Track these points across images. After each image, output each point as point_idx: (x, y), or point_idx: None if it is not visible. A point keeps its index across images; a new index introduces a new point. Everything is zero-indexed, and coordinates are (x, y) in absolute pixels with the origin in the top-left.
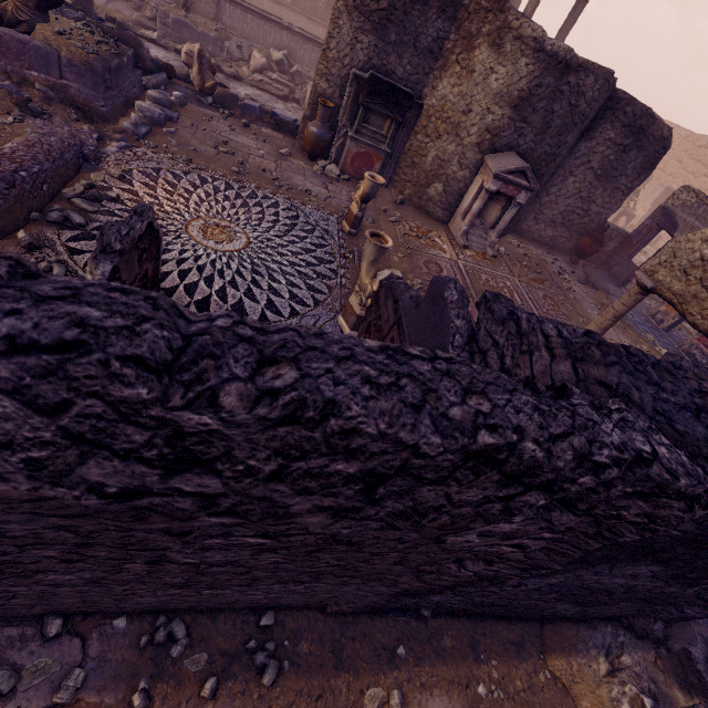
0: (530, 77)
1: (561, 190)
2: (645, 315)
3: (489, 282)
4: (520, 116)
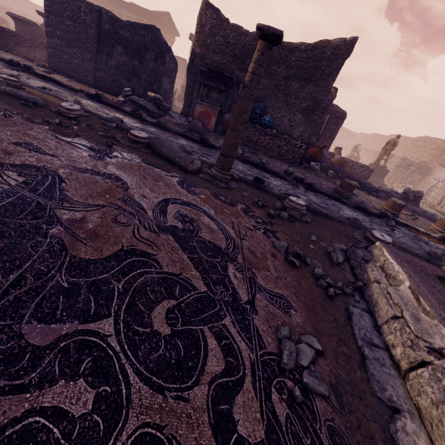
0: None
1: None
2: None
3: None
4: None
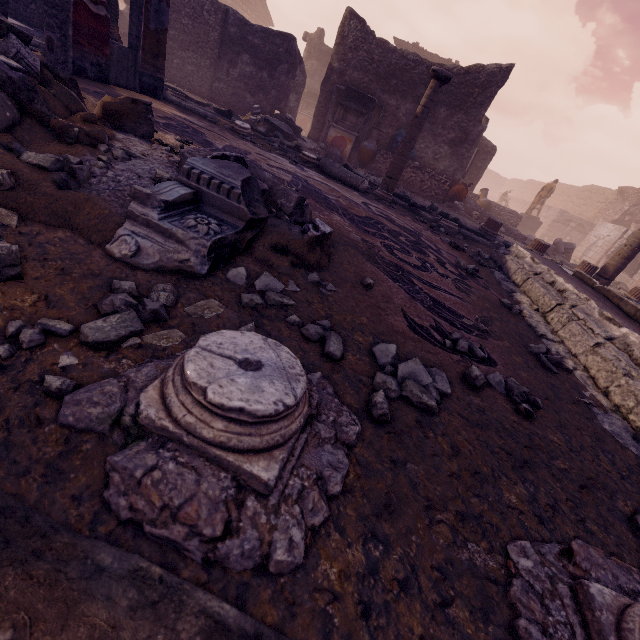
0: None
1: None
2: None
3: None
4: None
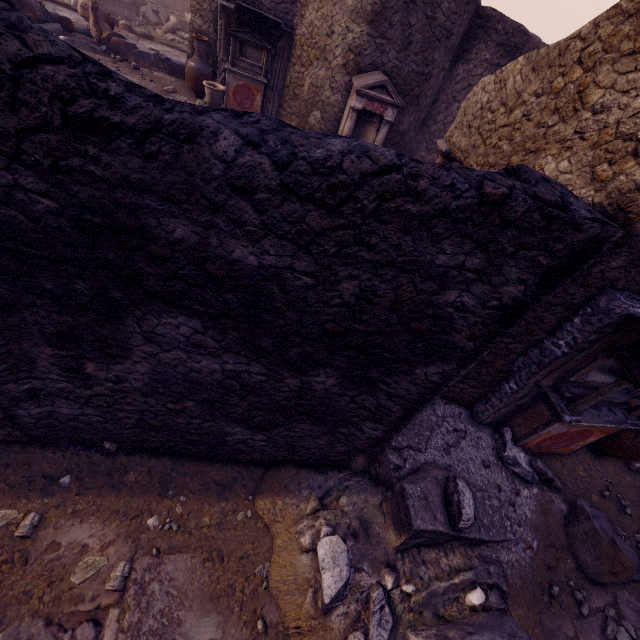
0: None
1: (447, 118)
2: None
3: None
4: (378, 32)
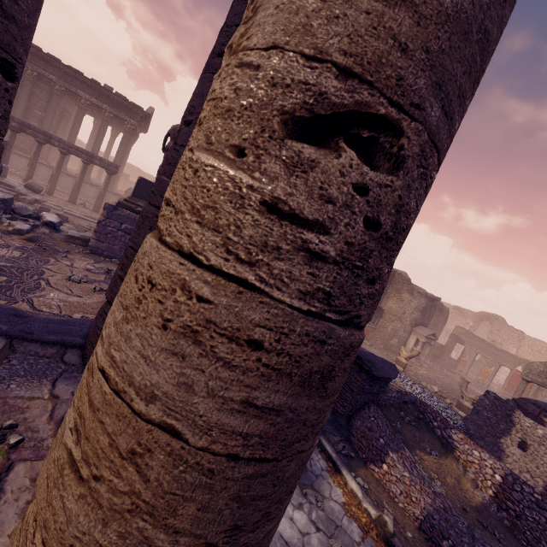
0: (425, 303)
1: None
2: (475, 382)
3: (446, 382)
4: (423, 314)
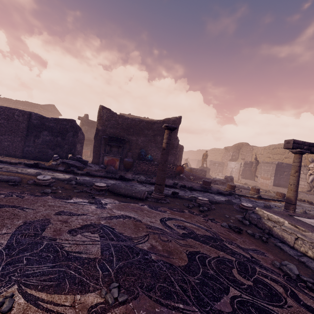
0: None
1: None
2: None
3: None
4: None
